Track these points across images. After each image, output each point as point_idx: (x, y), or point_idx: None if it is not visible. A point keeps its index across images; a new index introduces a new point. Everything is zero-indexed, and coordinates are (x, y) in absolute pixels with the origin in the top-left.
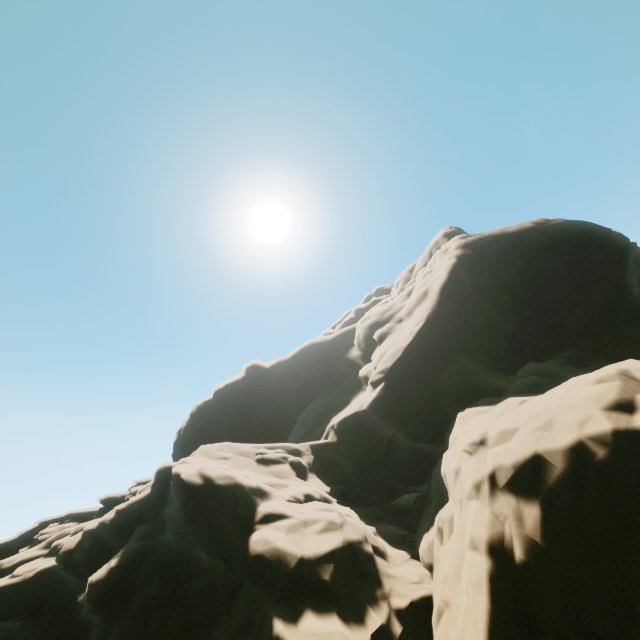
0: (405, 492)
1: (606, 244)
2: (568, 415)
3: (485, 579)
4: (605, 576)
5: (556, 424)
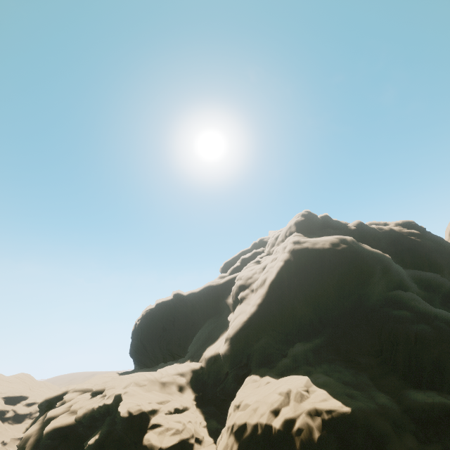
0: (230, 401)
1: (360, 271)
2: (262, 408)
3: None
4: None
5: (257, 410)
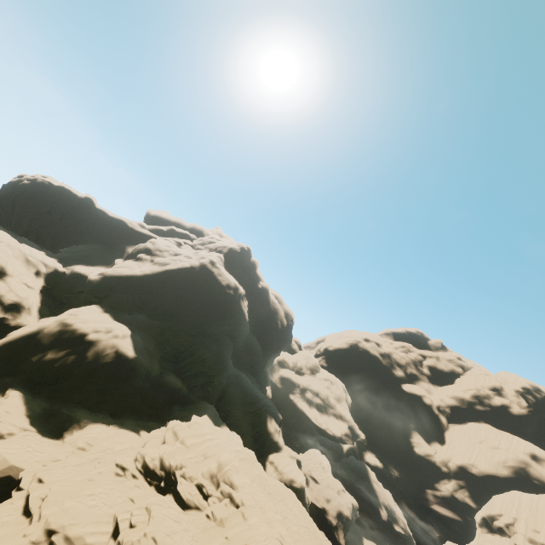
0: (67, 307)
1: (221, 312)
2: (91, 324)
3: (35, 328)
4: (51, 341)
5: (88, 323)
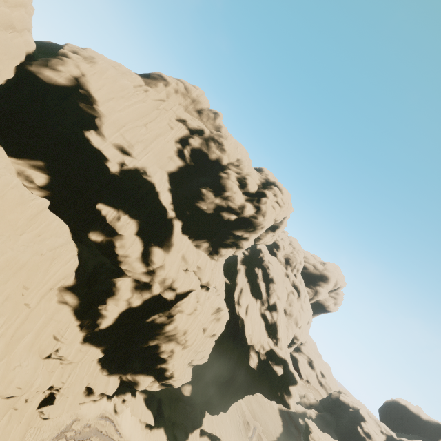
0: None
1: None
2: None
3: None
4: None
5: None
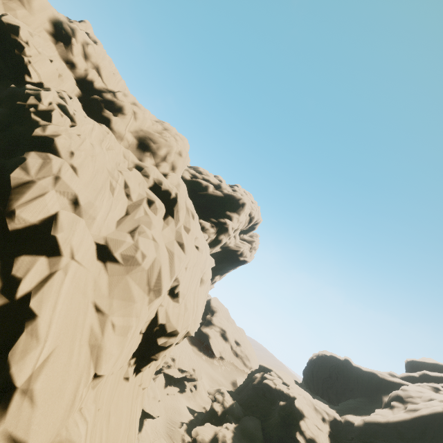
0: None
1: None
2: None
3: None
4: None
5: None
